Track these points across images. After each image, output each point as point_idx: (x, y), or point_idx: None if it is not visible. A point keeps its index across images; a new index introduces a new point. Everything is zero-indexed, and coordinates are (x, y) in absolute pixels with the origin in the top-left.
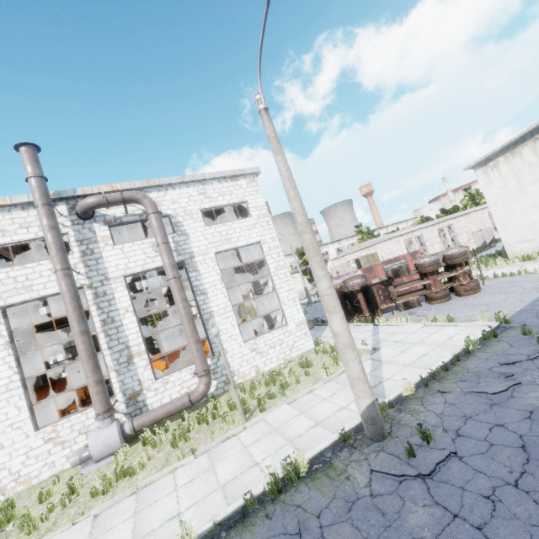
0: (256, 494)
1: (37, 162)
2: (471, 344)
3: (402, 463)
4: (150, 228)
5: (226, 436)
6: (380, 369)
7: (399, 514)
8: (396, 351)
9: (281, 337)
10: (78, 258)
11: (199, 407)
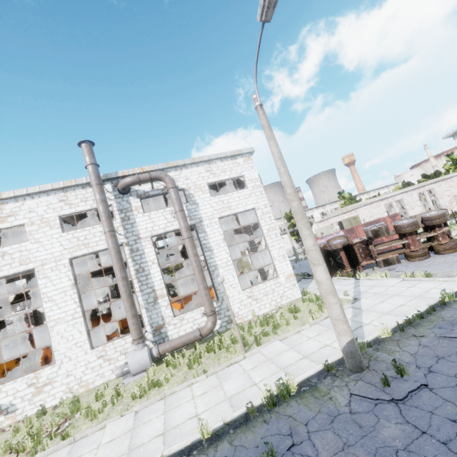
0: (255, 405)
1: (92, 153)
2: (447, 296)
3: (378, 390)
4: (167, 199)
5: (230, 362)
6: (360, 315)
7: (374, 427)
8: (375, 301)
9: (273, 287)
10: (119, 223)
11: (207, 340)
